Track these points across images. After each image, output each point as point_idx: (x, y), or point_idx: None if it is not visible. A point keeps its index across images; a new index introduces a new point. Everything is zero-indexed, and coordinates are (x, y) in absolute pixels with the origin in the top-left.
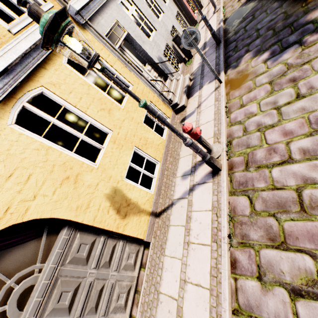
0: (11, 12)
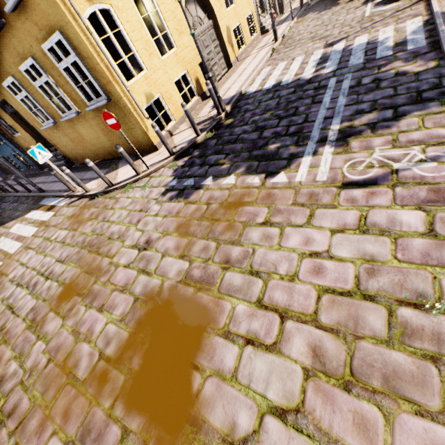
0: None
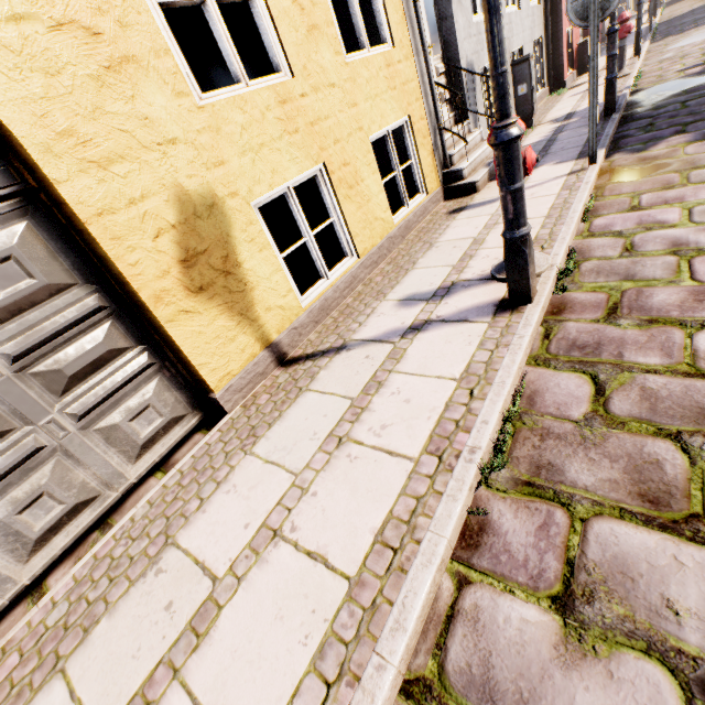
0: None
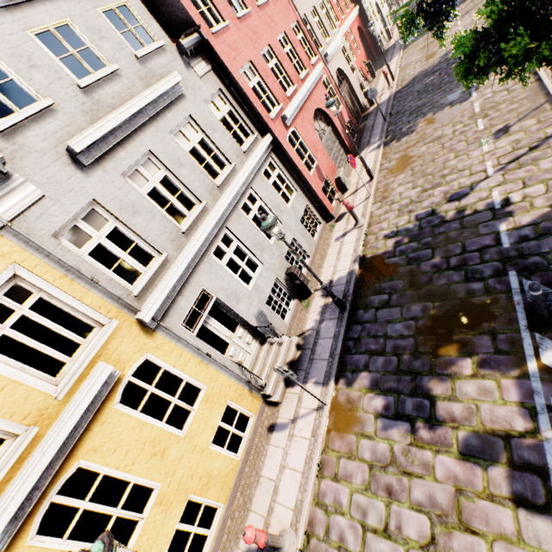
0: (63, 356)
